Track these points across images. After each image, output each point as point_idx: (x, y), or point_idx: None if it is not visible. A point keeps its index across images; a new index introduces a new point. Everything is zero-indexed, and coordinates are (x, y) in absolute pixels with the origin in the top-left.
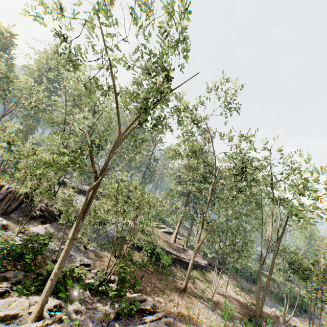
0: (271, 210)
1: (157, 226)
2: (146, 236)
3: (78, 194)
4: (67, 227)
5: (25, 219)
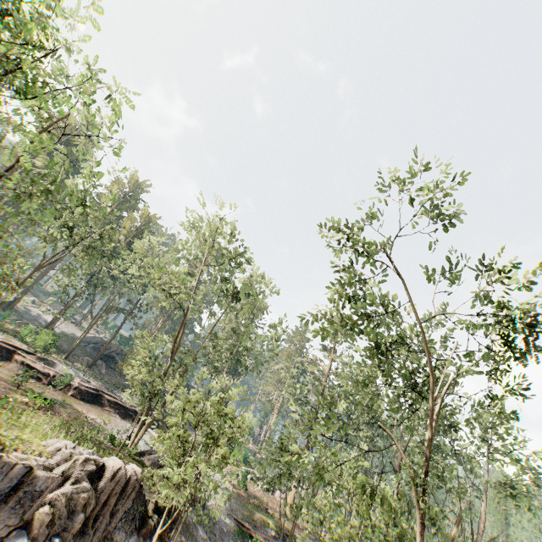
0: (484, 489)
1: (251, 477)
2: (265, 513)
3: (124, 420)
4: (186, 535)
5: (137, 539)
